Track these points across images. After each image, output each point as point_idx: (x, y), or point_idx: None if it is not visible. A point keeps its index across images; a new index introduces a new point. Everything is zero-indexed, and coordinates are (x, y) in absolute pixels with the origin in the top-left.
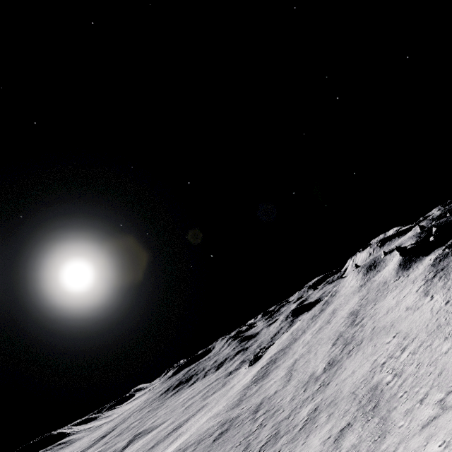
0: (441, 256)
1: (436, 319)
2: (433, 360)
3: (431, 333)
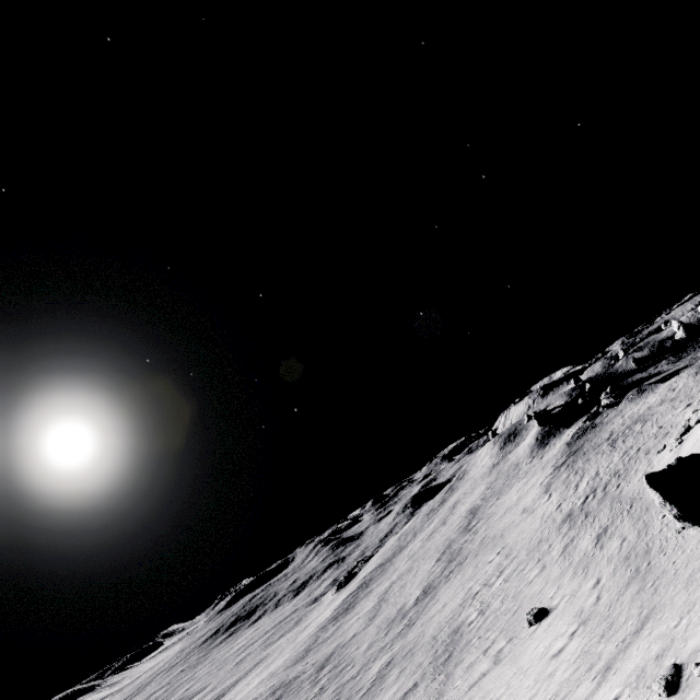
0: (581, 430)
1: (542, 531)
2: (518, 592)
3: (531, 552)
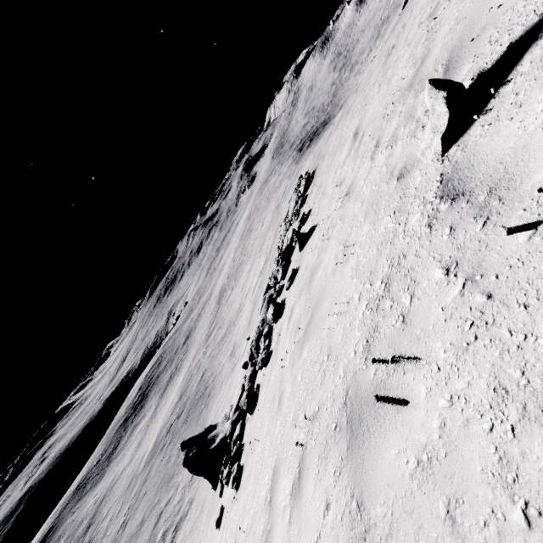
0: None
1: None
2: None
3: None
